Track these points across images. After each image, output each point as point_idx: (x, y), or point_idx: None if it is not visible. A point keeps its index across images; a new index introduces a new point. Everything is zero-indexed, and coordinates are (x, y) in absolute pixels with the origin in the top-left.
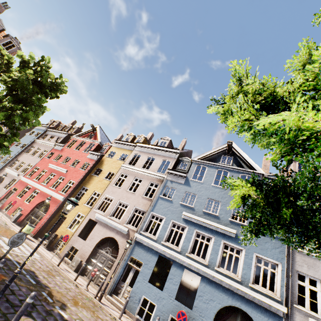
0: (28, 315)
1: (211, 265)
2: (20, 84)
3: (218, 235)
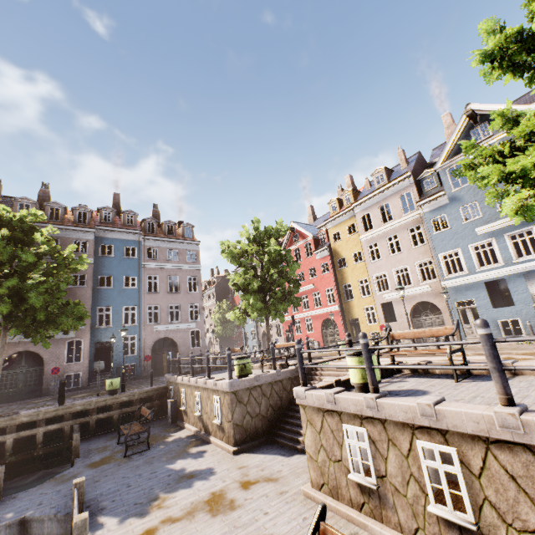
0: None
1: None
2: (274, 253)
3: None
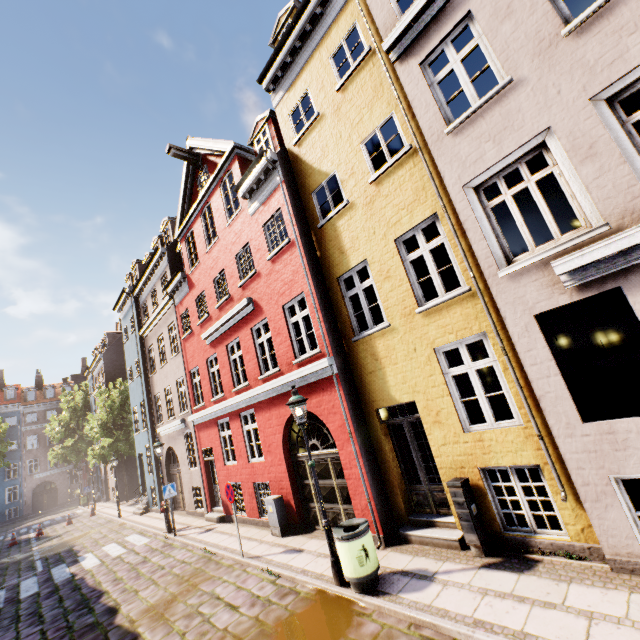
0: None
1: None
2: None
3: None
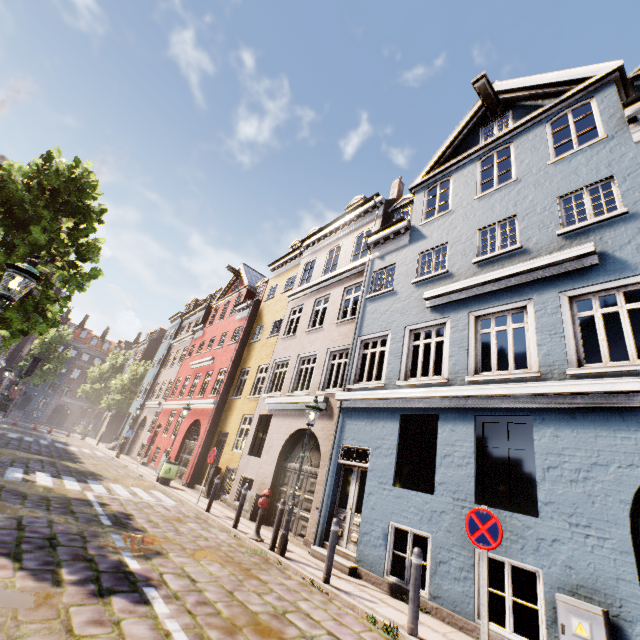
0: (9, 554)
1: (553, 370)
2: (8, 193)
3: (541, 289)
